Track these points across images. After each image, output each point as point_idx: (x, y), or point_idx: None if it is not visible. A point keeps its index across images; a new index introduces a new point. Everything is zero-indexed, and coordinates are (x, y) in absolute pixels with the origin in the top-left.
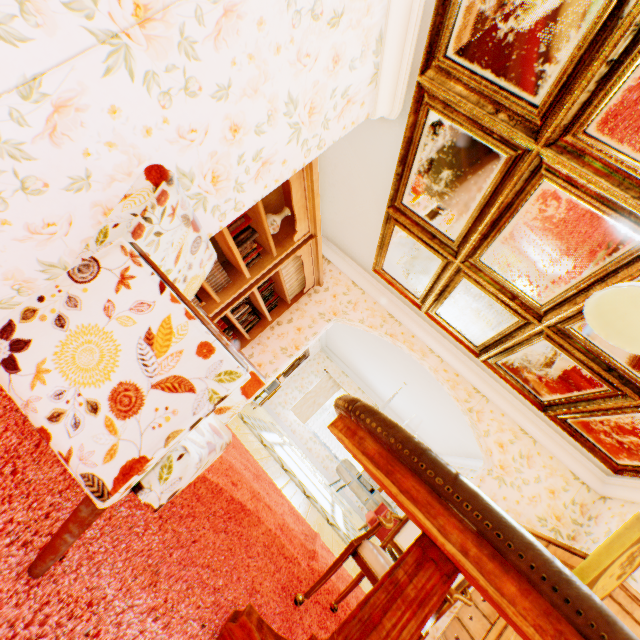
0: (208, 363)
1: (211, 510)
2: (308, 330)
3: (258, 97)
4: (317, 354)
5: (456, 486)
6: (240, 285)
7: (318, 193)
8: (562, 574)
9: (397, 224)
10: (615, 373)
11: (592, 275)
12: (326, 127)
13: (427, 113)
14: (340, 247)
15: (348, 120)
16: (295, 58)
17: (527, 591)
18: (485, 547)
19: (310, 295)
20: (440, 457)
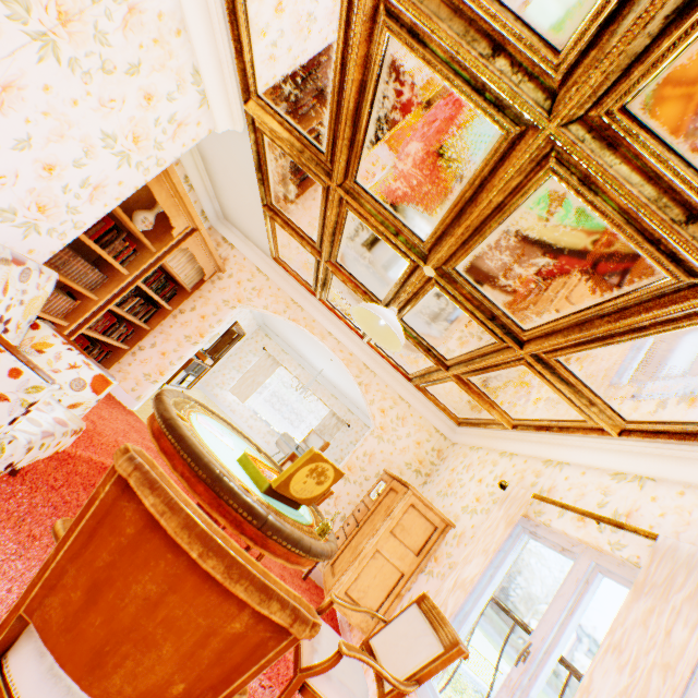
0: (19, 382)
1: (91, 482)
2: (213, 318)
3: (67, 140)
4: (255, 333)
5: (180, 443)
6: (119, 282)
7: (186, 193)
8: (219, 478)
9: (275, 221)
10: (432, 353)
11: (396, 283)
12: (161, 148)
13: (263, 135)
14: (243, 232)
15: (187, 139)
16: (99, 105)
17: (210, 489)
18: (194, 472)
19: (214, 282)
20: (181, 428)
